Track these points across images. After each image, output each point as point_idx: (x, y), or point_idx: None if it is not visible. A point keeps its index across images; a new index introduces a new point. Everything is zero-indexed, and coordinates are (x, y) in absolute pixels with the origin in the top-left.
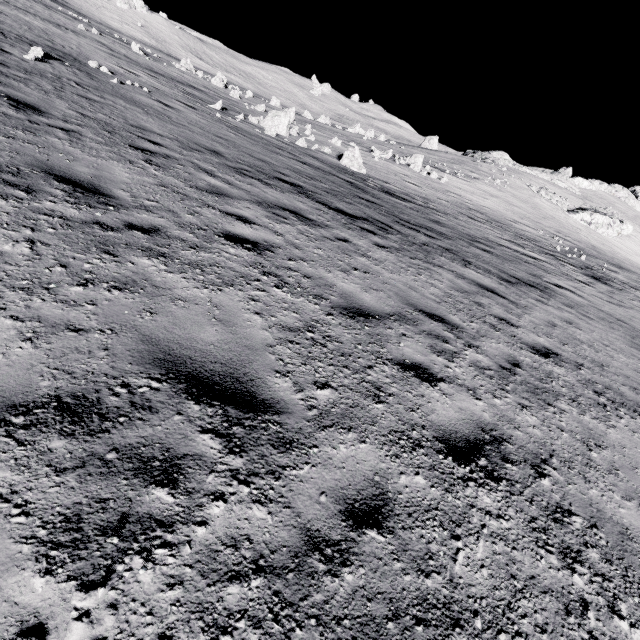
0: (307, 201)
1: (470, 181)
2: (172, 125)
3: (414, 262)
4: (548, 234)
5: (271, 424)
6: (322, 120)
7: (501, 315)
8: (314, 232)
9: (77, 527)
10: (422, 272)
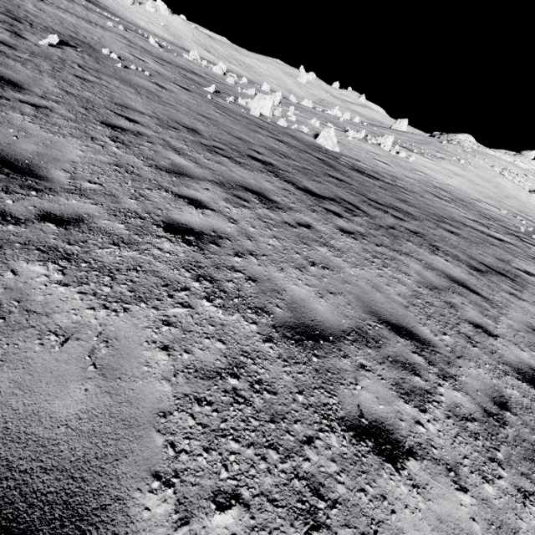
0: (275, 180)
1: (436, 160)
2: (159, 104)
3: (380, 250)
4: (511, 213)
5: None
6: (305, 103)
7: (476, 320)
8: (274, 217)
9: None
10: (388, 263)
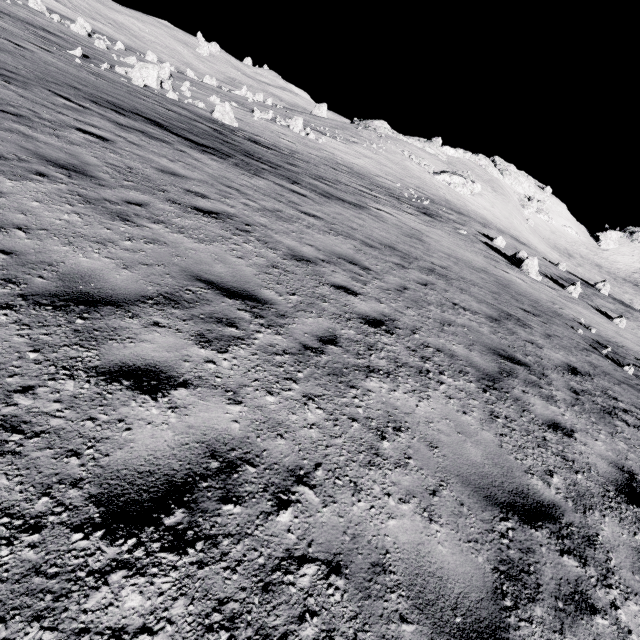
0: (158, 129)
1: (349, 144)
2: (26, 62)
3: (241, 172)
4: (406, 187)
5: (94, 180)
6: (207, 81)
7: (295, 201)
8: (155, 143)
9: (3, 172)
10: (243, 176)
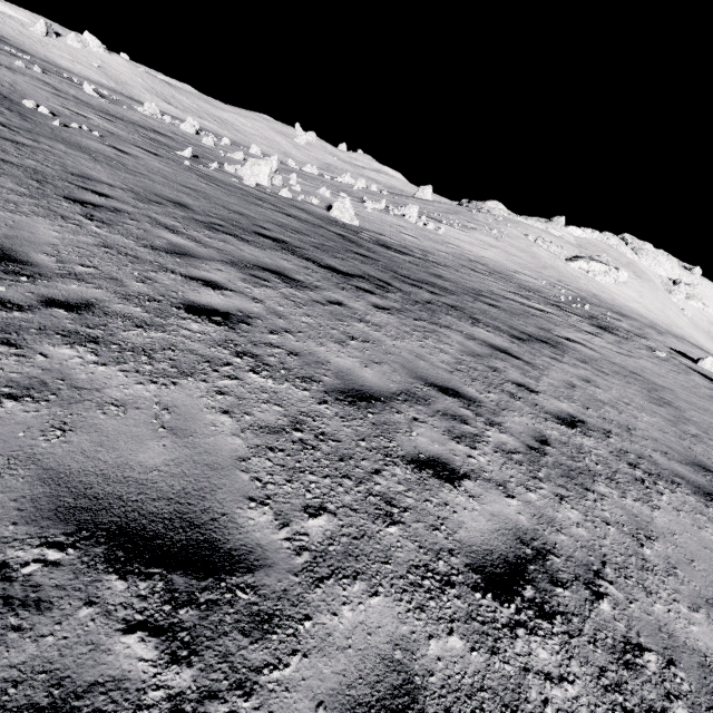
0: (293, 259)
1: (468, 231)
2: (127, 173)
3: (419, 324)
4: (550, 284)
5: (241, 592)
6: (308, 169)
7: (519, 380)
8: (301, 295)
9: None
10: (429, 336)
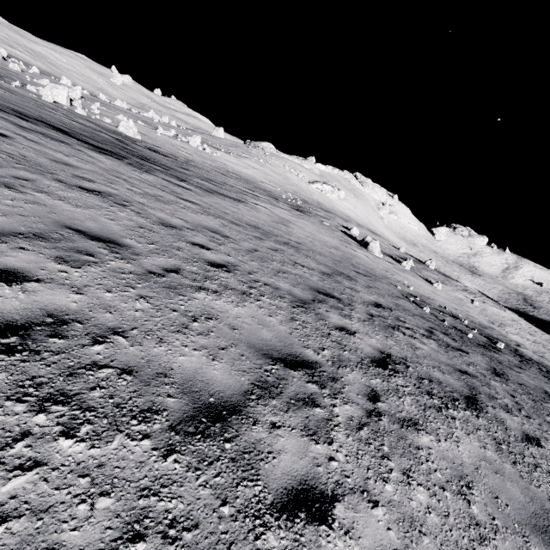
0: (60, 134)
1: (240, 158)
2: None
3: (133, 169)
4: (285, 191)
5: None
6: (118, 103)
7: (178, 192)
8: (54, 142)
9: None
10: (134, 172)
